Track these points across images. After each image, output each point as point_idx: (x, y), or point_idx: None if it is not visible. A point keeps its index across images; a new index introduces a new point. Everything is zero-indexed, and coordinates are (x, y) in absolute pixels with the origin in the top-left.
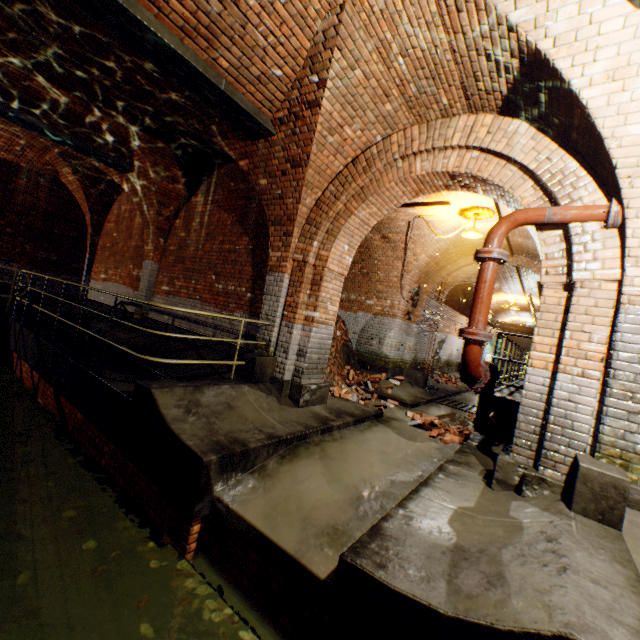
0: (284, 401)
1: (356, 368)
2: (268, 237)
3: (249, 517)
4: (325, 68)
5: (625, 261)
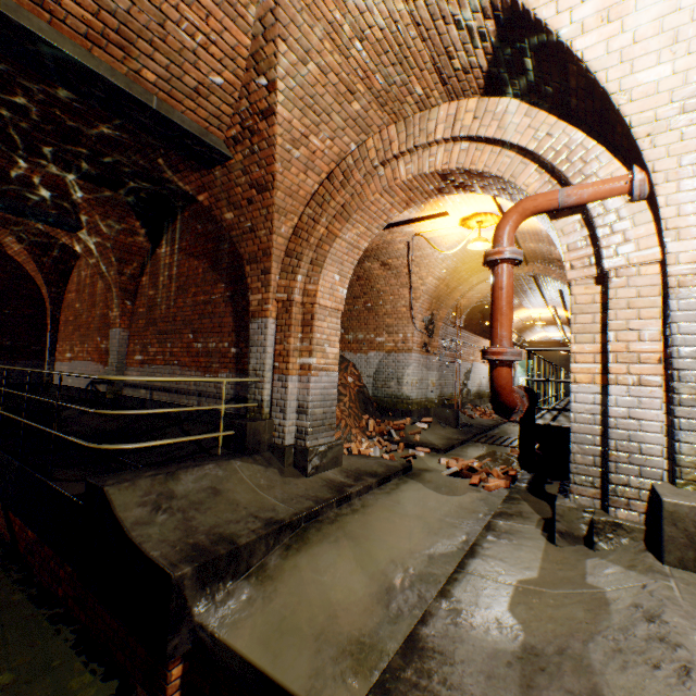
0: (288, 472)
1: (376, 416)
2: (246, 279)
3: (242, 647)
4: (272, 66)
5: (664, 236)
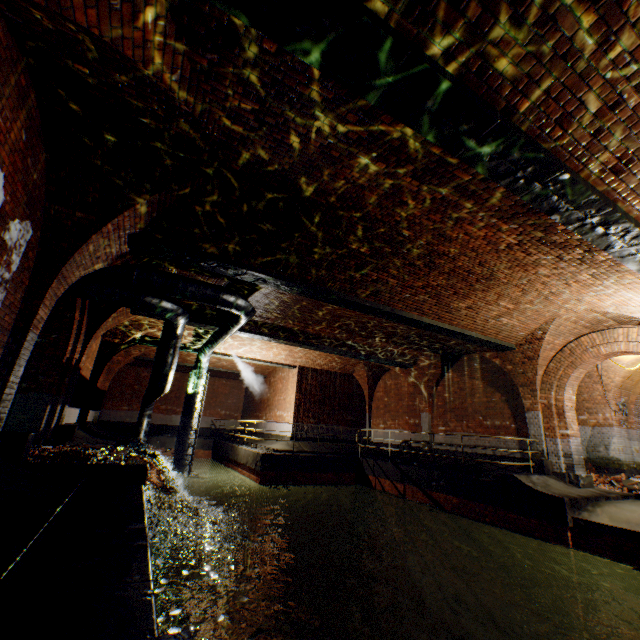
0: (568, 484)
1: (592, 472)
2: (514, 391)
3: (597, 521)
4: (545, 329)
5: None
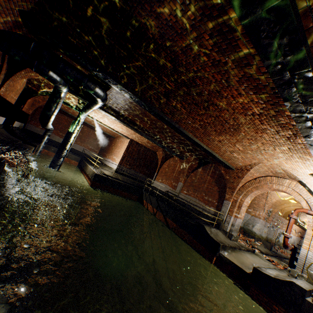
0: (226, 237)
1: (241, 233)
2: (224, 189)
3: (229, 258)
4: (252, 166)
5: None
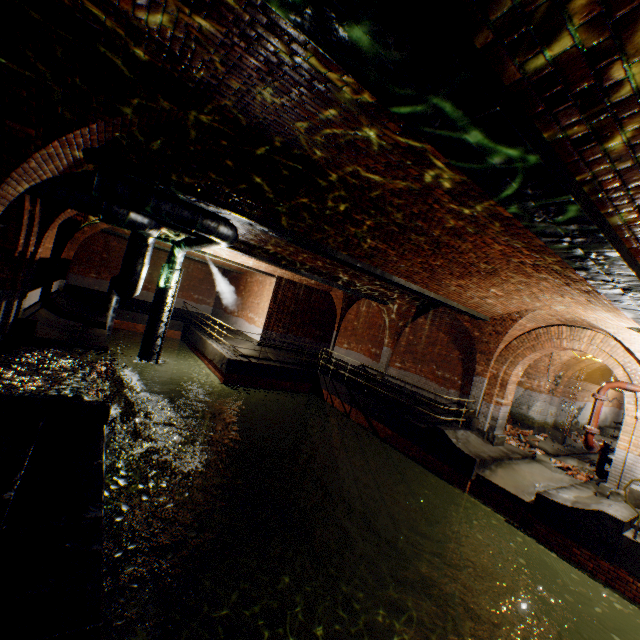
0: (485, 441)
1: (509, 423)
2: (472, 355)
3: (493, 481)
4: (523, 315)
5: None
